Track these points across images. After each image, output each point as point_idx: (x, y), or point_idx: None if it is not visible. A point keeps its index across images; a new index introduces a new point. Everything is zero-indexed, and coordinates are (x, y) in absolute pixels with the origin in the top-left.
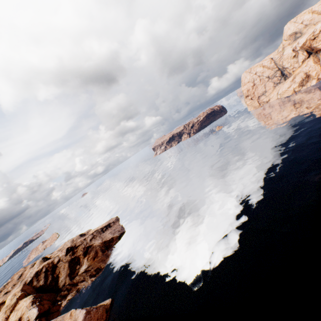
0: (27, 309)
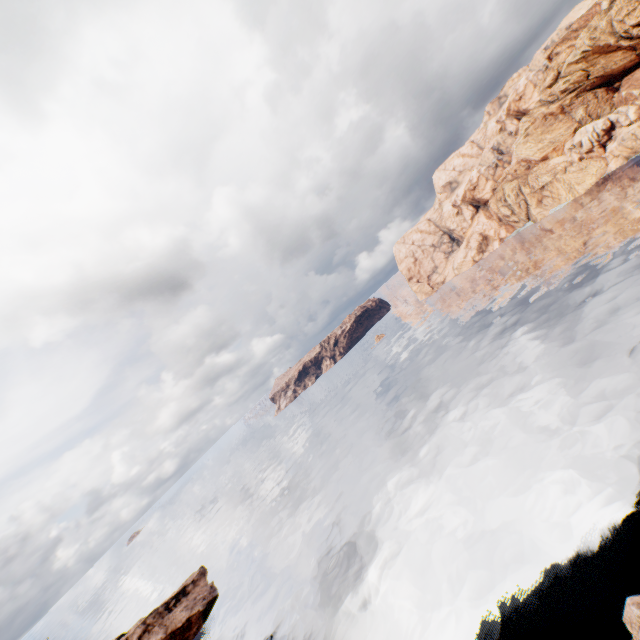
0: None
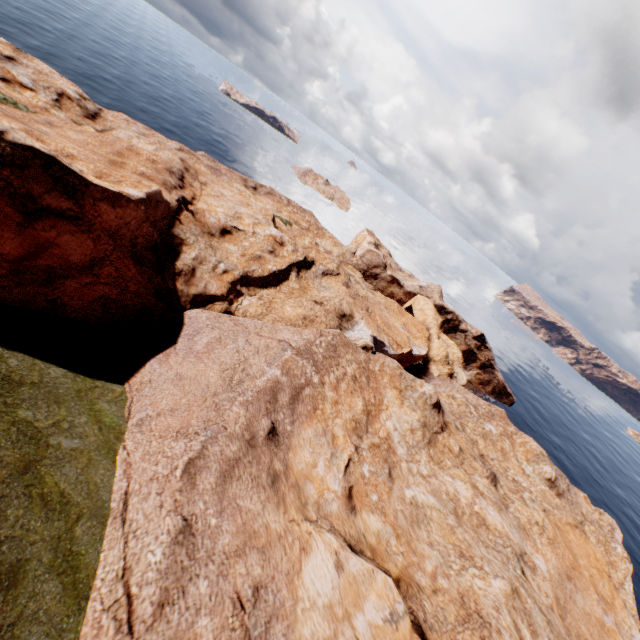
0: (457, 361)
